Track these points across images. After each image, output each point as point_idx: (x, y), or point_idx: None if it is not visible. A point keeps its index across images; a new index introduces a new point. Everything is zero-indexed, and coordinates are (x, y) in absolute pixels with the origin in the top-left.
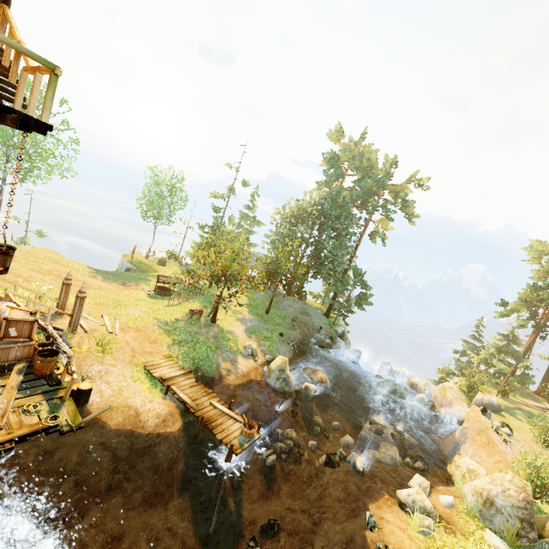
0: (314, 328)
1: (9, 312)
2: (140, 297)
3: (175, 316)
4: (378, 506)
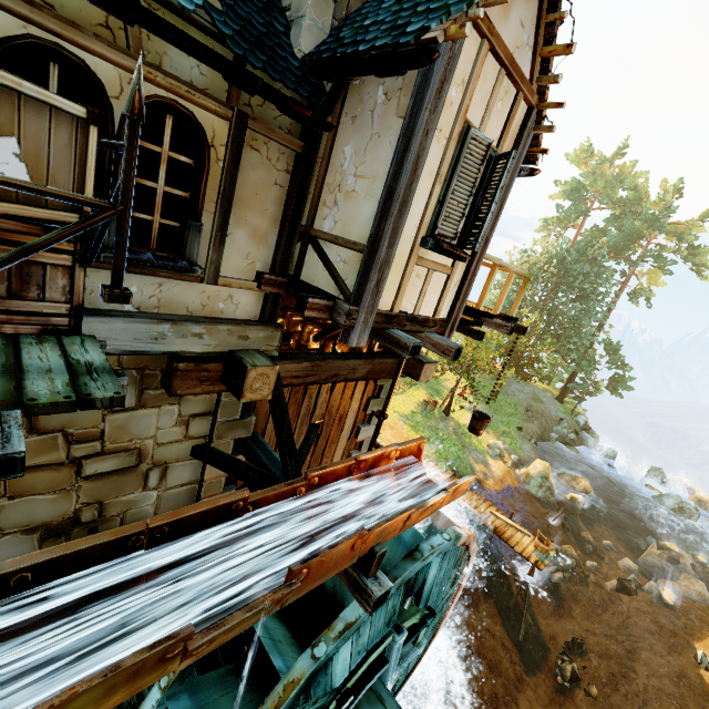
0: (551, 418)
1: None
2: None
3: (409, 408)
4: (706, 646)
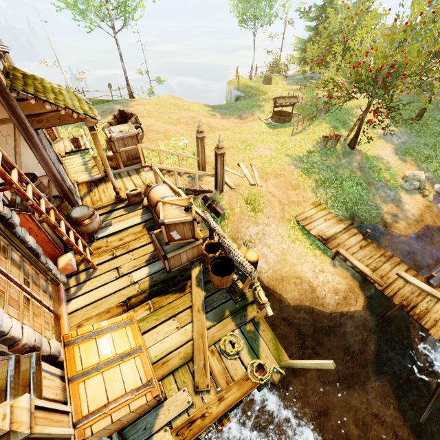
0: None
1: (163, 211)
2: (260, 129)
3: (305, 148)
4: None
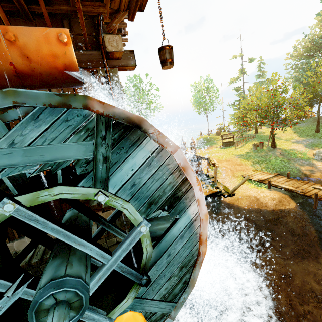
0: None
1: None
2: (216, 150)
3: (244, 152)
4: None
